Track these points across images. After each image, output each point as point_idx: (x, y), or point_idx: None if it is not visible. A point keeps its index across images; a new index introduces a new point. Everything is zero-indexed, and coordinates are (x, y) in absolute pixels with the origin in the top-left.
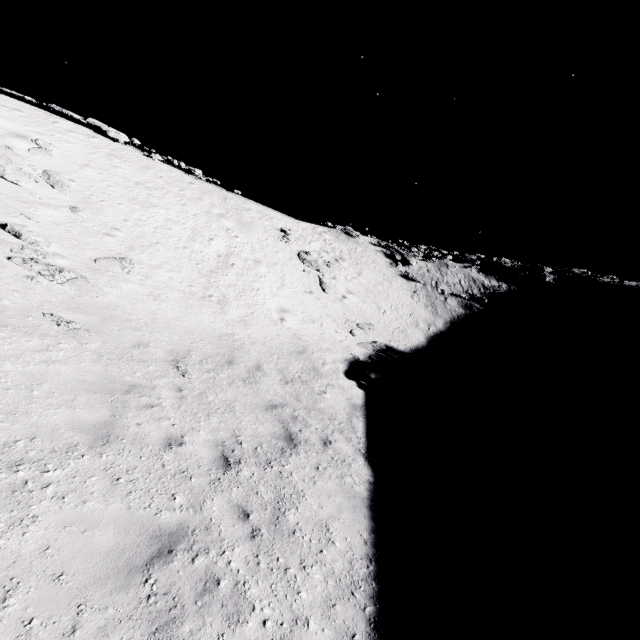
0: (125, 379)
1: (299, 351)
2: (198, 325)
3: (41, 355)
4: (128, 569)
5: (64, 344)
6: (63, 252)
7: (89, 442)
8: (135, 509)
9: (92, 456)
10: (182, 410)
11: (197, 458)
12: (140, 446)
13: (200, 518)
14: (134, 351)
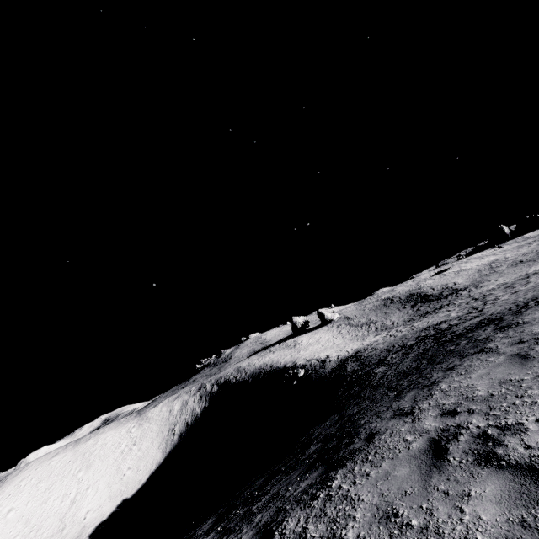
0: None
1: (79, 535)
2: None
3: None
4: None
5: None
6: None
7: None
8: None
9: None
10: None
11: None
12: None
13: None
14: None
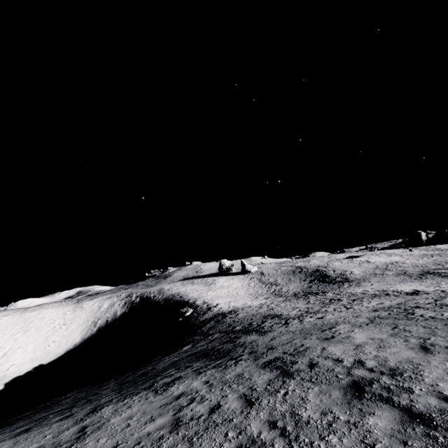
0: None
1: None
2: None
3: None
4: None
5: None
6: None
7: None
8: None
9: None
10: None
11: None
12: None
13: None
14: None
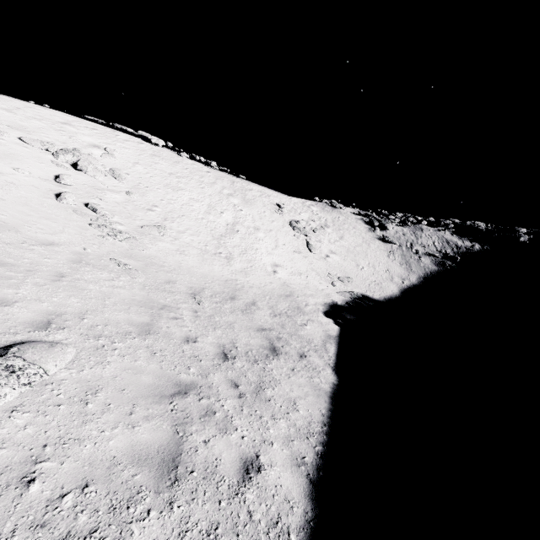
0: (160, 301)
1: (287, 295)
2: (210, 272)
3: (109, 282)
4: (160, 395)
5: (122, 277)
6: (121, 221)
7: (138, 332)
8: (165, 369)
9: (140, 339)
10: (197, 323)
11: (205, 351)
12: (169, 339)
13: (205, 381)
14: (166, 285)
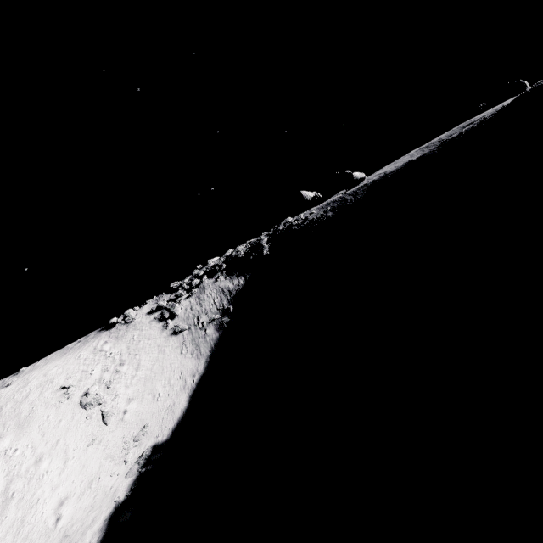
0: None
1: None
2: None
3: None
4: None
5: None
6: None
7: None
8: None
9: None
10: None
11: None
12: None
13: None
14: None
